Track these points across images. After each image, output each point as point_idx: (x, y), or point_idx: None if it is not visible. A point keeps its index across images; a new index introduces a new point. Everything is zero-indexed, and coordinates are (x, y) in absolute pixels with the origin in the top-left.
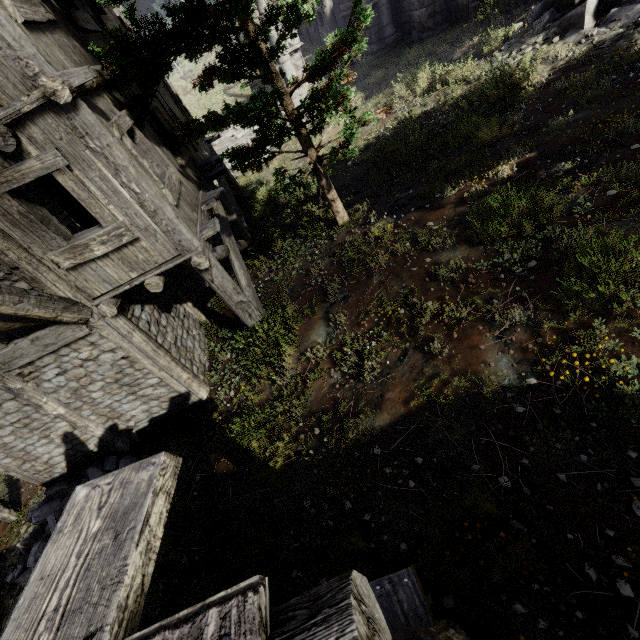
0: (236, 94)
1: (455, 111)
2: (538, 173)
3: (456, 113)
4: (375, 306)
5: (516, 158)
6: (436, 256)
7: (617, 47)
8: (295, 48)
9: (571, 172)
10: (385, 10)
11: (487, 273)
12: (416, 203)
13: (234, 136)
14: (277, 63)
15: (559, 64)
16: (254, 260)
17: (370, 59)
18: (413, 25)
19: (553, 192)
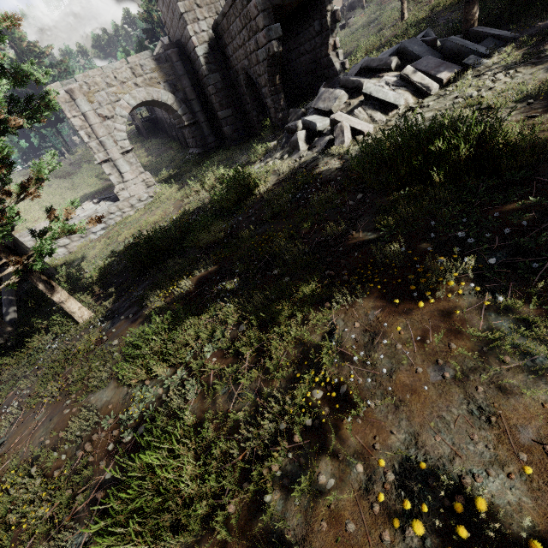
0: (106, 178)
1: (213, 209)
2: (211, 290)
3: (214, 210)
4: (4, 471)
5: (203, 270)
6: (91, 394)
7: (309, 168)
8: (126, 150)
9: (232, 292)
10: (205, 125)
11: (110, 433)
12: (133, 308)
13: (79, 215)
14: (111, 160)
15: (281, 176)
16: (6, 358)
17: (194, 158)
18: (226, 136)
19: (202, 319)
